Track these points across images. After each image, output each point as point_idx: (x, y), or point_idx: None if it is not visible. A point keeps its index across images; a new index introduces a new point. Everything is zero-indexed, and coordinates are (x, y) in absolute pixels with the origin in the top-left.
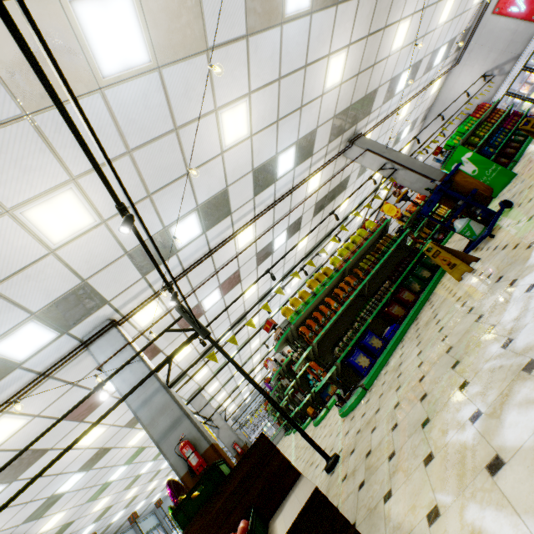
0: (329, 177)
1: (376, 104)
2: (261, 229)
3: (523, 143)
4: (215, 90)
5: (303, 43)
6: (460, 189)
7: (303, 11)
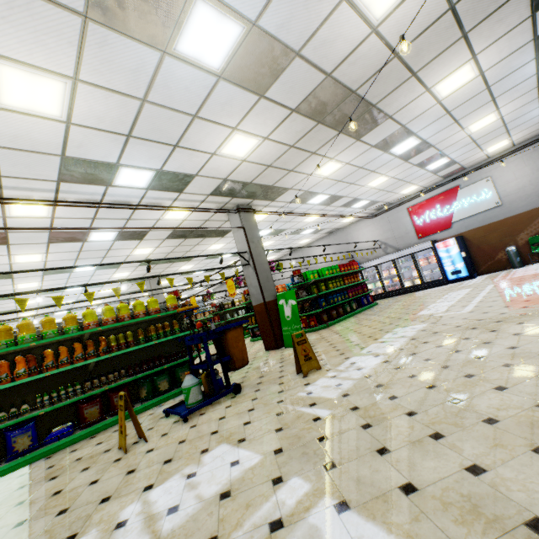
0: (203, 219)
1: (284, 198)
2: (68, 215)
3: (346, 314)
4: None
5: (197, 94)
6: (226, 344)
7: (207, 66)
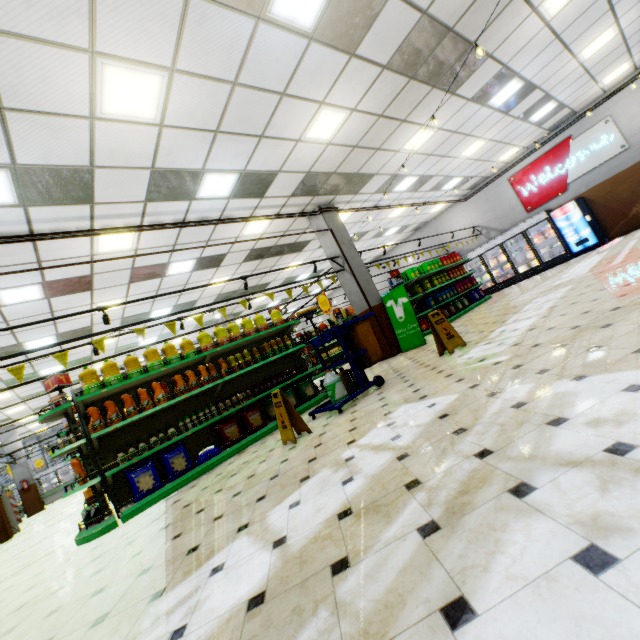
0: (282, 231)
1: (368, 189)
2: (150, 244)
3: (459, 312)
4: (99, 24)
5: (287, 65)
6: (356, 340)
7: (299, 27)
